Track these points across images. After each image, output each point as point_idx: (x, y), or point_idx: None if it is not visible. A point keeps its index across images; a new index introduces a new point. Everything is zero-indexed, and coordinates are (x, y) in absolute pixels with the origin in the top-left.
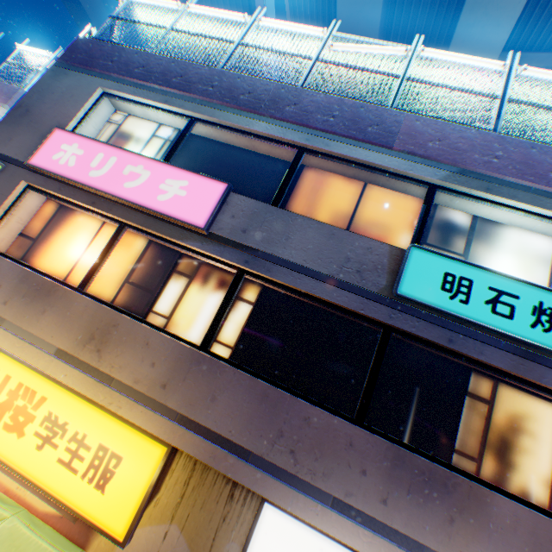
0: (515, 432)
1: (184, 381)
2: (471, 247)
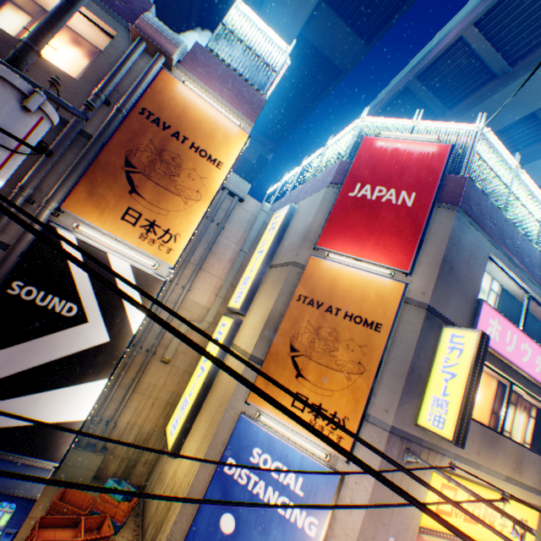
0: None
1: None
2: None
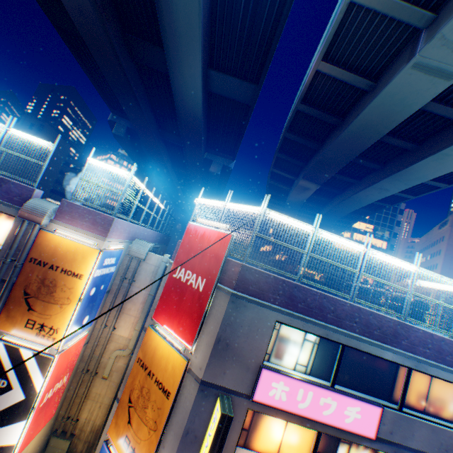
0: None
1: None
2: None
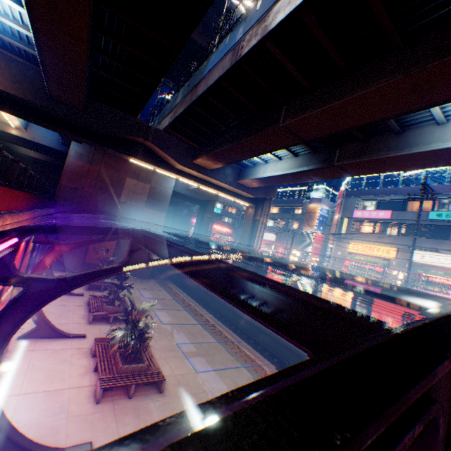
0: None
1: (395, 240)
2: (447, 206)
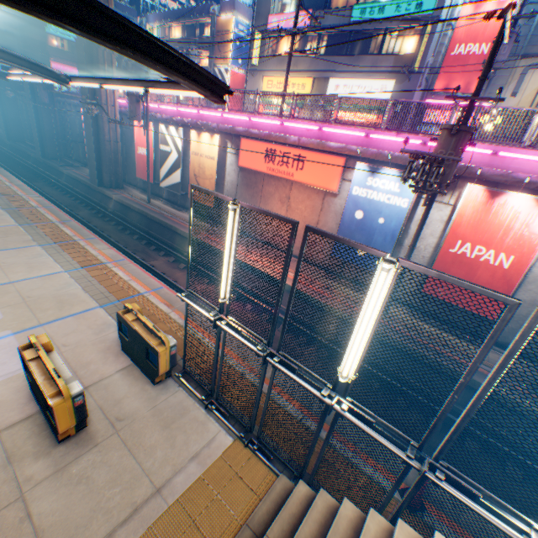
0: (379, 45)
1: (312, 65)
2: None
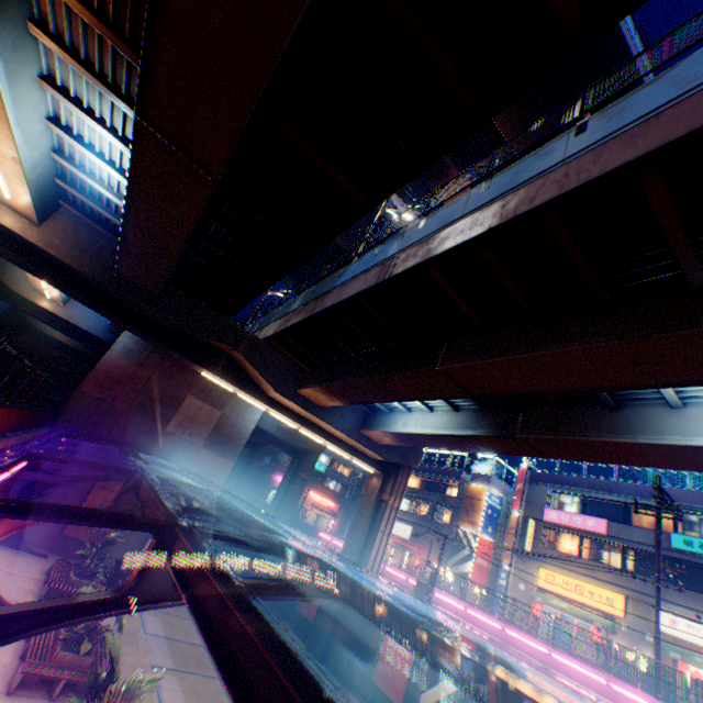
0: None
1: (619, 577)
2: (697, 527)
